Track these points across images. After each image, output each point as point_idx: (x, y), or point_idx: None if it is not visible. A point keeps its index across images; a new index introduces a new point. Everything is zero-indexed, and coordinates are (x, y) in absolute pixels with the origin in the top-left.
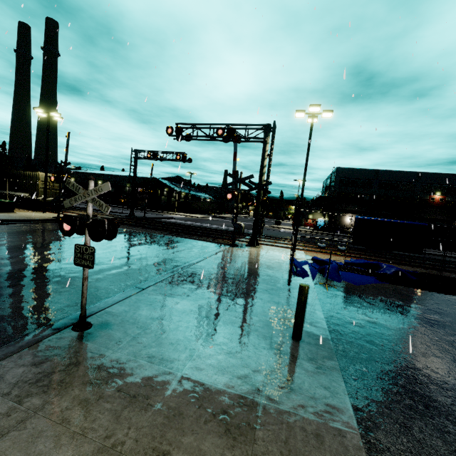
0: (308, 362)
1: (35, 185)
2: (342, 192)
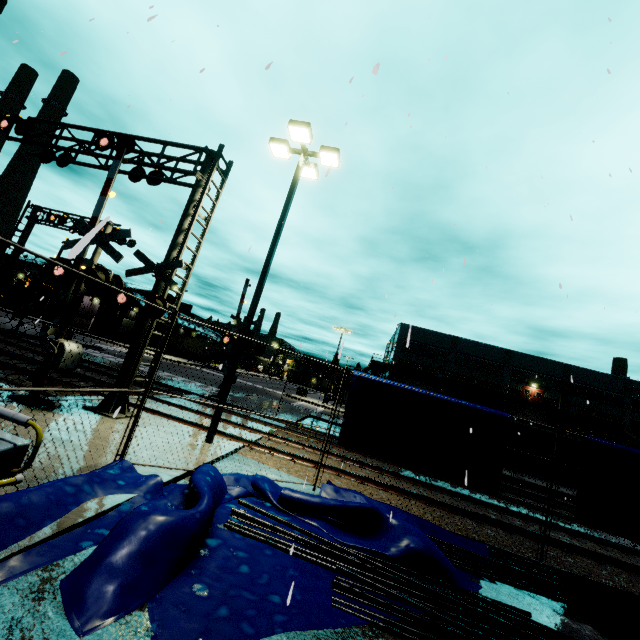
0: None
1: None
2: (406, 360)
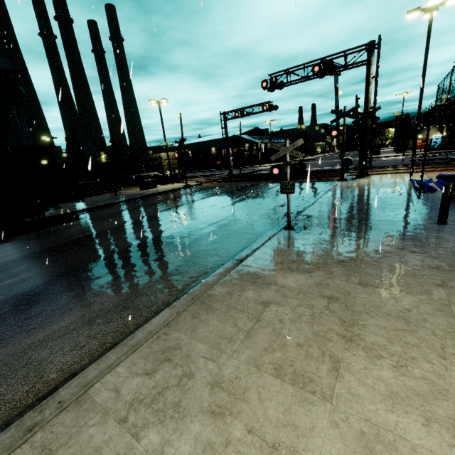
0: None
1: (161, 164)
2: None
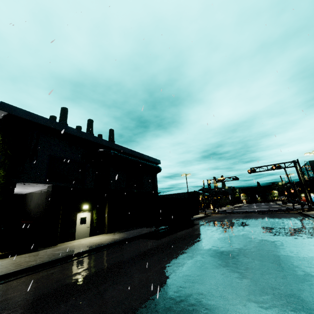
0: None
1: None
2: None
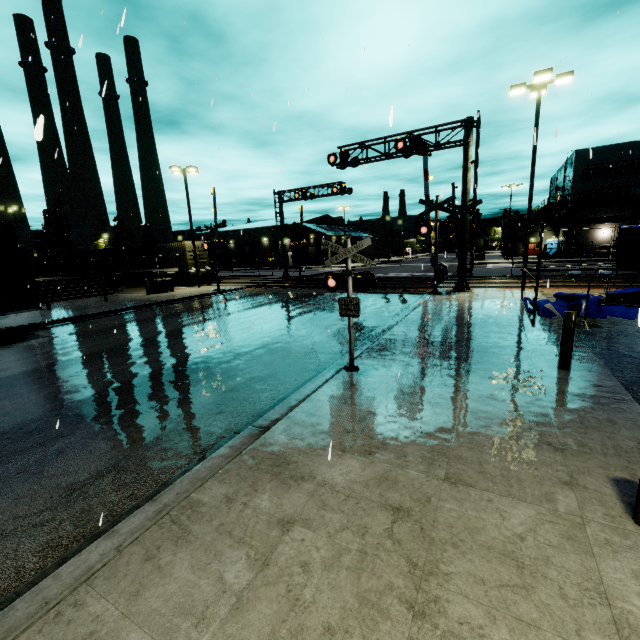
0: (584, 383)
1: (183, 257)
2: (588, 189)
